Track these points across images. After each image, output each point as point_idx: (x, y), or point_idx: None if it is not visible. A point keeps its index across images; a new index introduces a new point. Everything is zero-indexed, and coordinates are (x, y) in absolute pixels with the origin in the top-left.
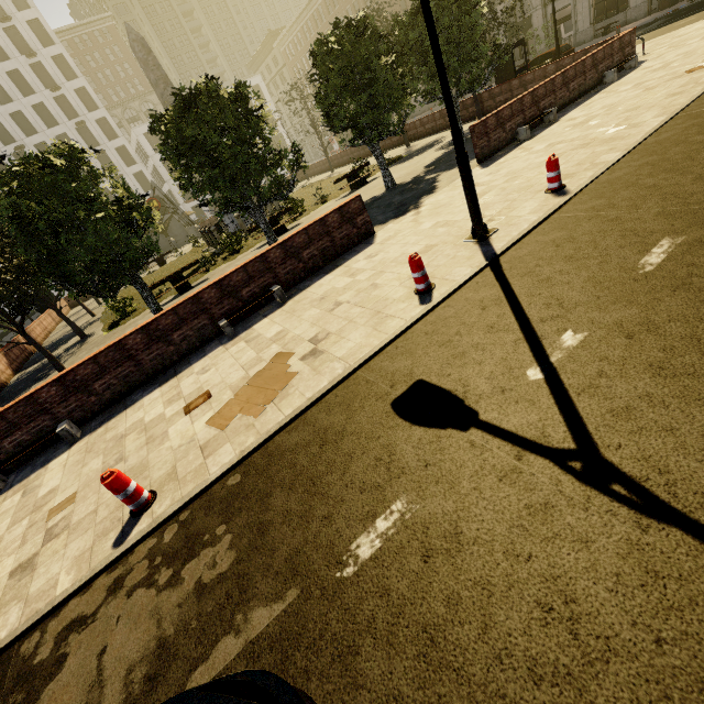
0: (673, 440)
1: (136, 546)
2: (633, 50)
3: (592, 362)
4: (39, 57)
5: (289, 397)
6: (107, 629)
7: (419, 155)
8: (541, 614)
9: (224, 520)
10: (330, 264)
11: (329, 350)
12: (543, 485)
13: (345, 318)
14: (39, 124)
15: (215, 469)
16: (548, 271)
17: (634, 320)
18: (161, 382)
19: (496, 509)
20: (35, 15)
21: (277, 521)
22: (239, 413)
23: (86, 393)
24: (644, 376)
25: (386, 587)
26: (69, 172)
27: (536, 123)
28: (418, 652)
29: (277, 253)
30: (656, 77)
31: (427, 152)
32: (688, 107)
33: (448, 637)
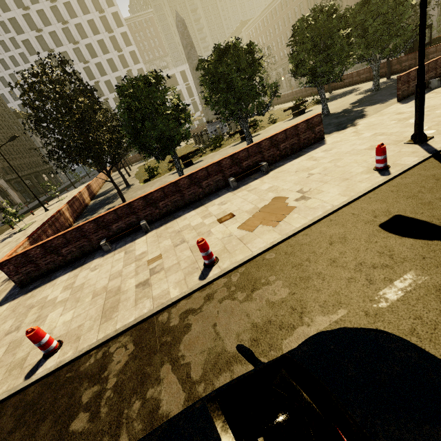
0: None
1: (214, 281)
2: None
3: None
4: (114, 33)
5: (295, 218)
6: (212, 316)
7: (342, 98)
8: None
9: (273, 274)
10: (295, 154)
11: (315, 197)
12: None
13: (321, 181)
14: (108, 70)
15: (255, 249)
16: None
17: None
18: (193, 207)
19: None
20: (116, 10)
21: (314, 277)
22: (260, 224)
23: (155, 207)
24: None
25: (418, 315)
26: (155, 87)
27: None
28: None
29: (266, 143)
30: None
31: (348, 96)
32: None
33: None
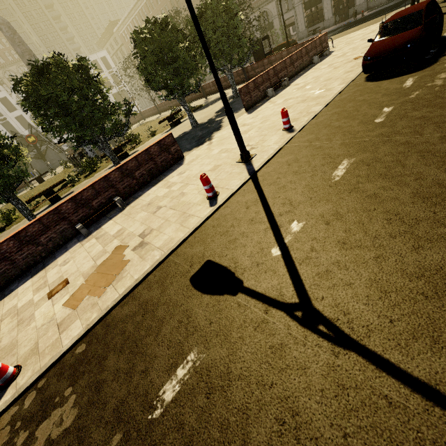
0: (351, 291)
1: (2, 414)
2: (327, 44)
3: (307, 241)
4: None
5: (123, 279)
6: None
7: (212, 104)
8: (278, 427)
9: (71, 383)
10: (155, 179)
11: (151, 242)
12: (280, 330)
13: (163, 218)
14: None
15: (66, 341)
16: (284, 181)
17: (329, 212)
18: (32, 274)
19: (252, 352)
20: None
21: (109, 379)
22: (87, 294)
23: None
24: (335, 249)
25: (182, 422)
26: None
27: (277, 86)
28: None
29: (116, 174)
30: (339, 61)
31: (217, 102)
32: (355, 79)
33: None
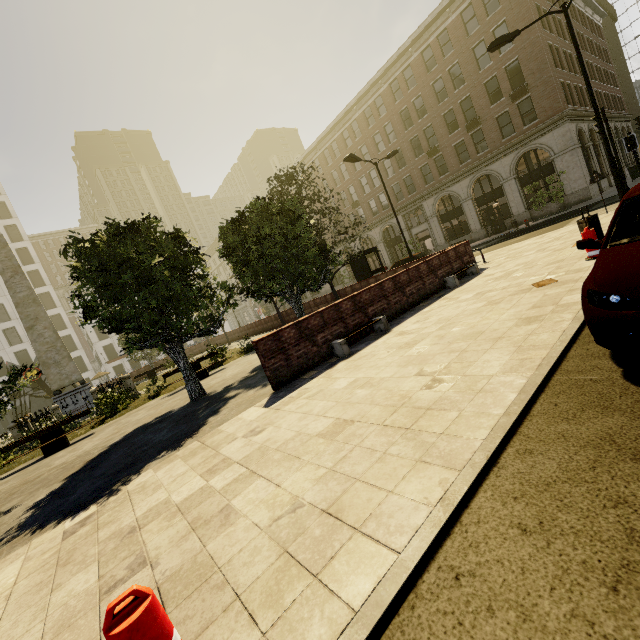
0: None
1: None
2: (471, 258)
3: None
4: None
5: None
6: None
7: None
8: None
9: None
10: None
11: None
12: None
13: None
14: None
15: None
16: None
17: None
18: None
19: None
20: (14, 222)
21: None
22: None
23: None
24: None
25: None
26: None
27: (366, 331)
28: None
29: None
30: (498, 287)
31: None
32: (564, 356)
33: None
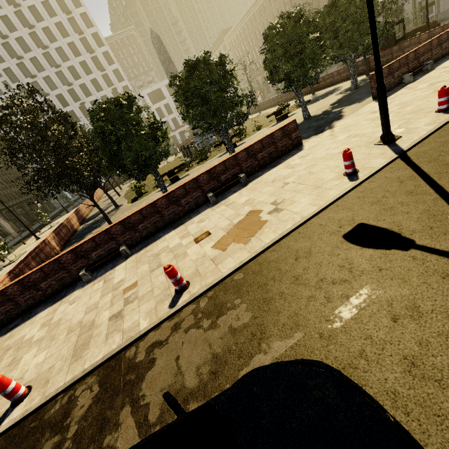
0: None
1: (183, 308)
2: None
3: None
4: (96, 53)
5: (266, 233)
6: (177, 348)
7: (324, 98)
8: None
9: (238, 297)
10: (274, 162)
11: (287, 208)
12: None
13: (294, 191)
14: (93, 90)
15: (224, 270)
16: None
17: None
18: (174, 227)
19: (445, 294)
20: (96, 30)
21: (276, 298)
22: (232, 242)
23: (134, 230)
24: None
25: (368, 334)
26: (128, 108)
27: (416, 72)
28: (404, 369)
29: (243, 154)
30: None
31: (329, 96)
32: None
33: (425, 362)
